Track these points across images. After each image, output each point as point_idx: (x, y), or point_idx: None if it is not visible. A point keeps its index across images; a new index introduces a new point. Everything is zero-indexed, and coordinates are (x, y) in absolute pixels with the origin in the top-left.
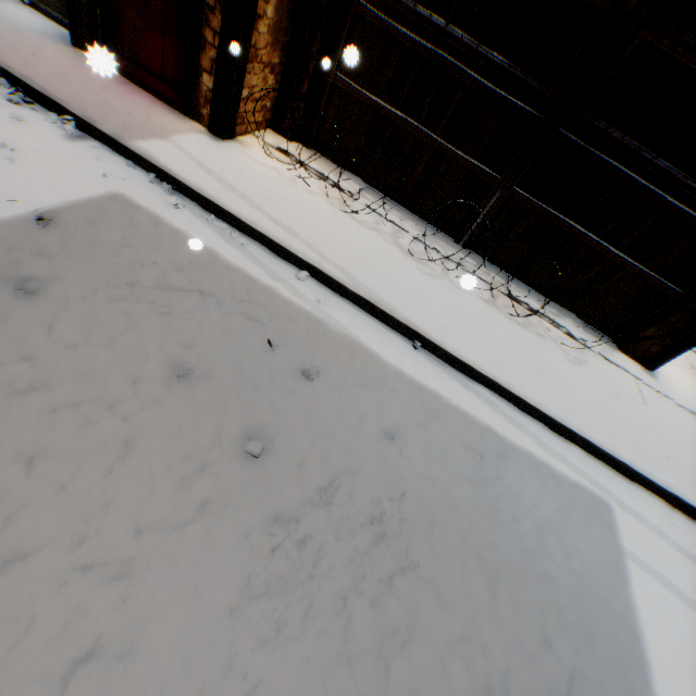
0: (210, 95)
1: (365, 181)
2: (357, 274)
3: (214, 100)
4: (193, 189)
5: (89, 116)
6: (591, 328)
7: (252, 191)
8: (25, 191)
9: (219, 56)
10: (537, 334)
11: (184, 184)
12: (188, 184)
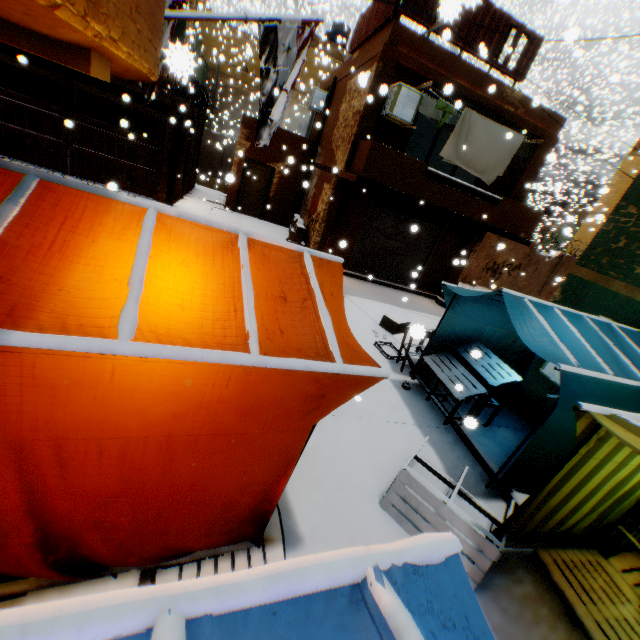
0: None
1: (8, 155)
2: None
3: None
4: None
5: None
6: (144, 196)
7: None
8: None
9: None
10: None
11: None
12: None
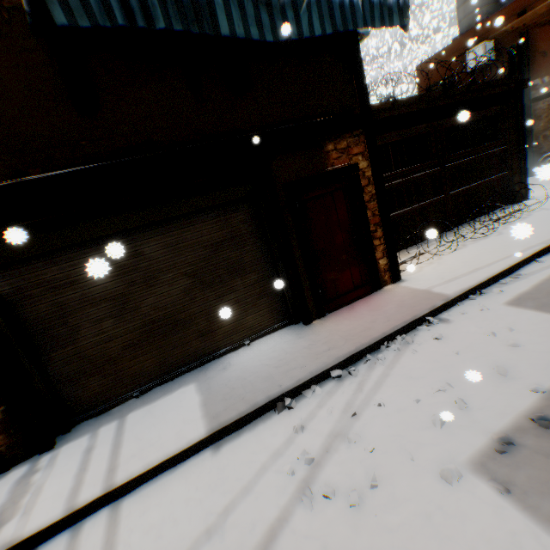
0: (386, 266)
1: (404, 248)
2: (531, 243)
3: (390, 265)
4: (482, 282)
5: (428, 308)
6: (501, 208)
7: (466, 268)
8: (549, 323)
9: (386, 244)
10: (527, 215)
11: (478, 284)
12: (481, 281)
